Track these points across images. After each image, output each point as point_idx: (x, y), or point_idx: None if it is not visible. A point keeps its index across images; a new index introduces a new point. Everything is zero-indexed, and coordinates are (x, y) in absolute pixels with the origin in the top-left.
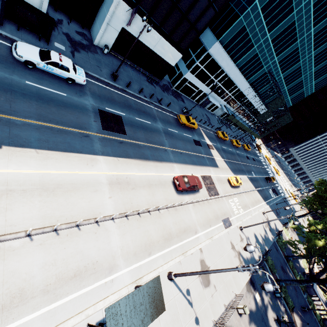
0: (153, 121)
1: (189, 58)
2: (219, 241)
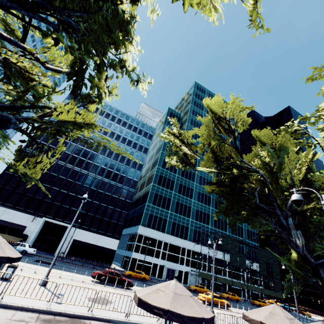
0: (89, 270)
1: (132, 246)
2: None
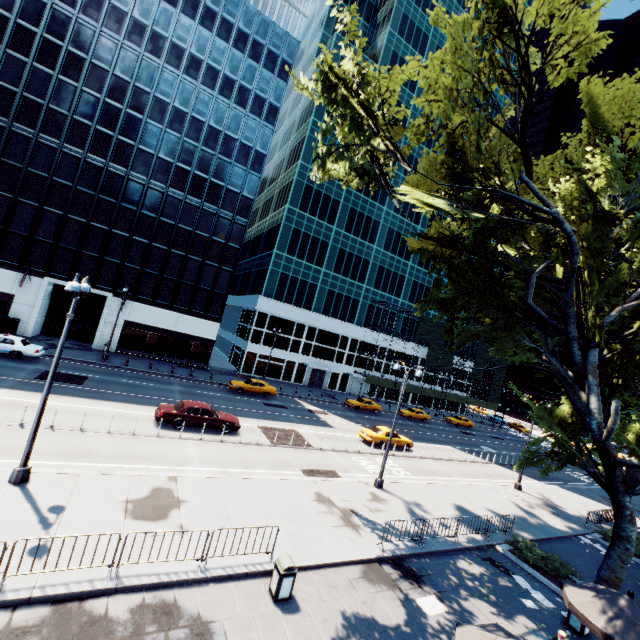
0: (161, 384)
1: (246, 331)
2: (262, 484)
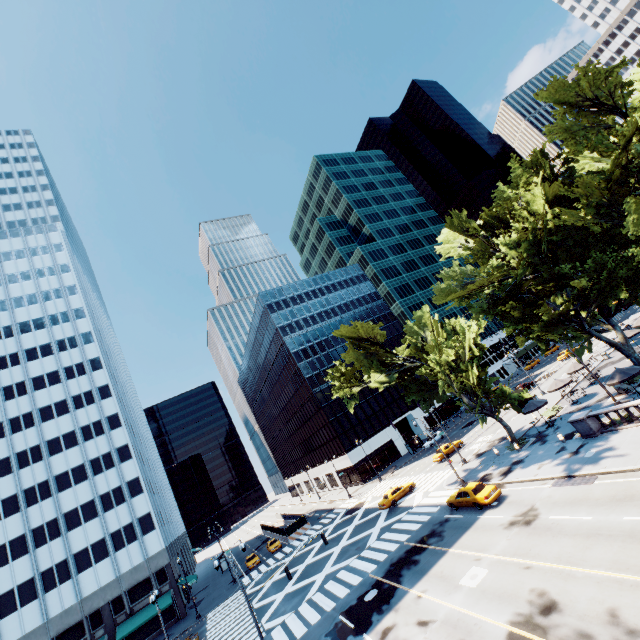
0: None
1: None
2: None
